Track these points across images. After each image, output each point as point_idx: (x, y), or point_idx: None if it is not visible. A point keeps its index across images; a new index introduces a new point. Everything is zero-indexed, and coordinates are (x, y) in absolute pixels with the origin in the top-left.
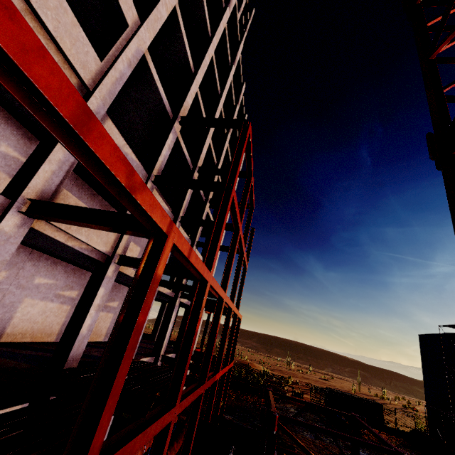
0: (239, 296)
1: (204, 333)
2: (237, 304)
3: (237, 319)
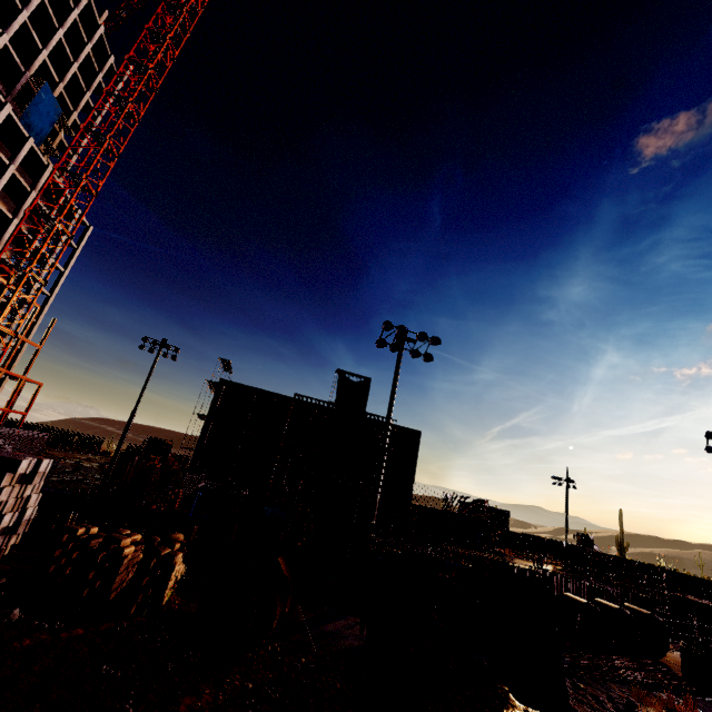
0: (29, 367)
1: (15, 398)
2: (25, 372)
3: (39, 385)
